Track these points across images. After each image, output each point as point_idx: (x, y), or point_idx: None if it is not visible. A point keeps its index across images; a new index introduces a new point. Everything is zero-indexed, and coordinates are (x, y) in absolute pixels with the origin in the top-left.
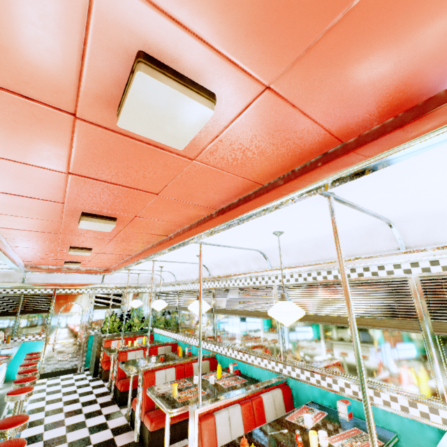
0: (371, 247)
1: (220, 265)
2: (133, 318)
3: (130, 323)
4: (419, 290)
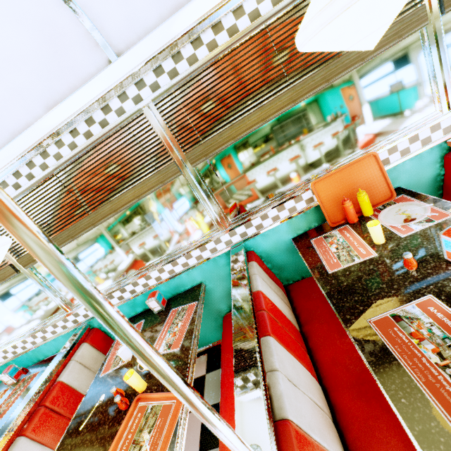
0: (73, 75)
1: None
2: None
3: None
4: (160, 122)
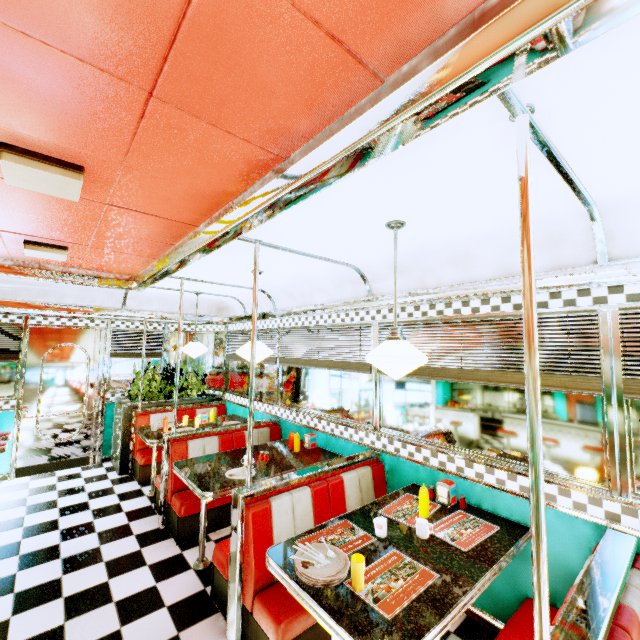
0: None
1: (407, 269)
2: (187, 375)
3: (181, 383)
4: None
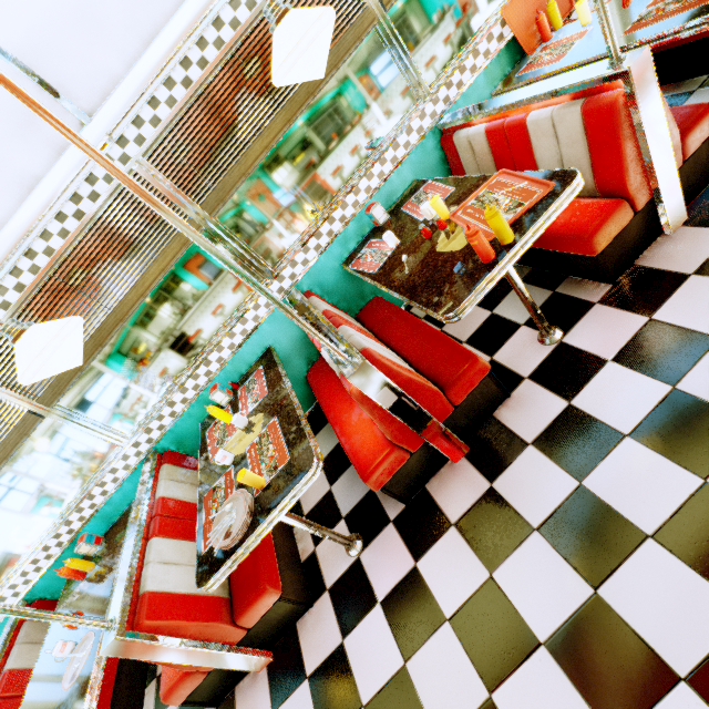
0: None
1: None
2: None
3: None
4: None
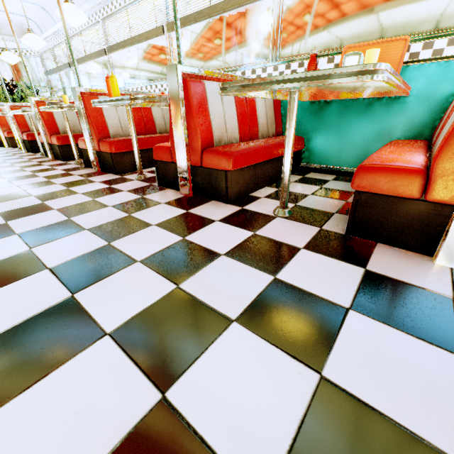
0: None
1: None
2: (22, 89)
3: (20, 94)
4: None
